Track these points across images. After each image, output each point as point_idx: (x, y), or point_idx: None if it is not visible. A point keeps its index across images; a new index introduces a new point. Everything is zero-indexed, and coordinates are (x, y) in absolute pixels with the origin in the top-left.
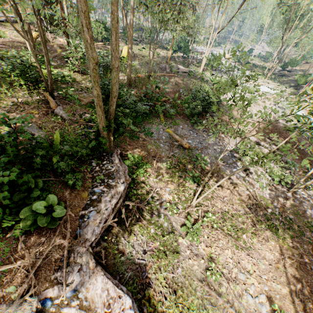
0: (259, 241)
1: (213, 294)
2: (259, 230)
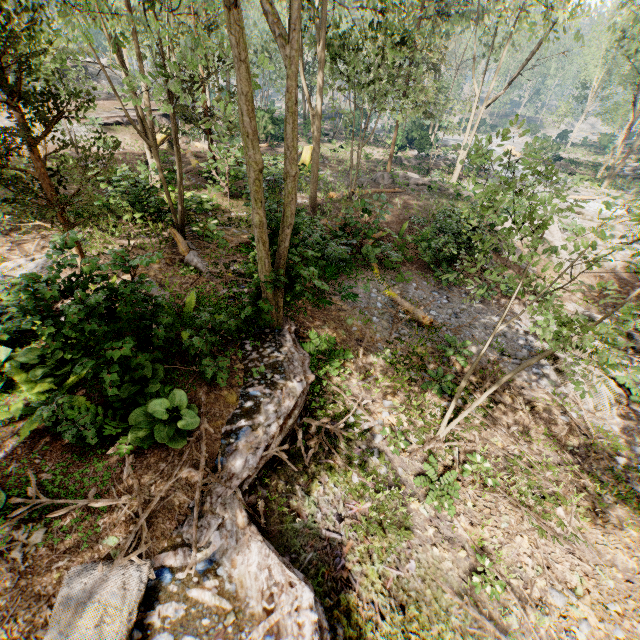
0: (599, 525)
1: (488, 625)
2: (598, 501)
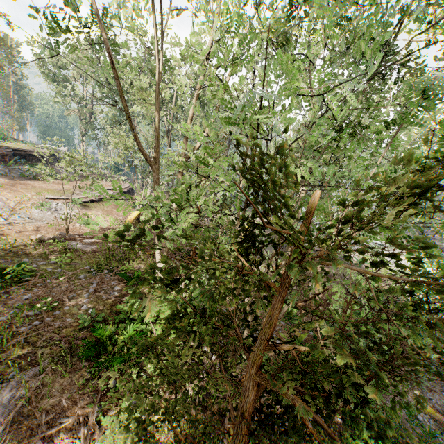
0: None
1: None
2: None
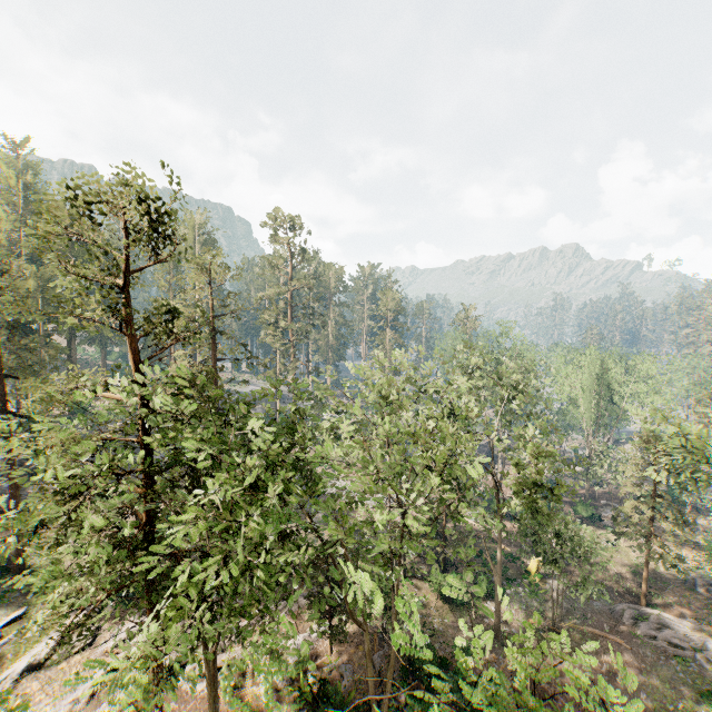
0: None
1: None
2: None
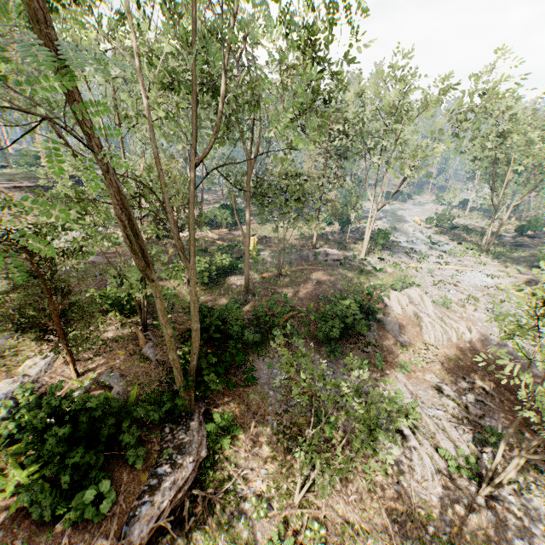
0: None
1: None
2: None
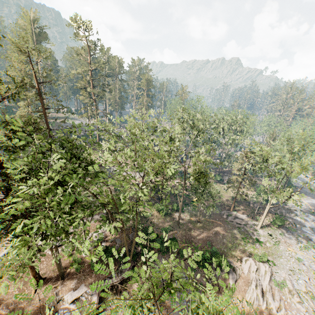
0: None
1: None
2: None
